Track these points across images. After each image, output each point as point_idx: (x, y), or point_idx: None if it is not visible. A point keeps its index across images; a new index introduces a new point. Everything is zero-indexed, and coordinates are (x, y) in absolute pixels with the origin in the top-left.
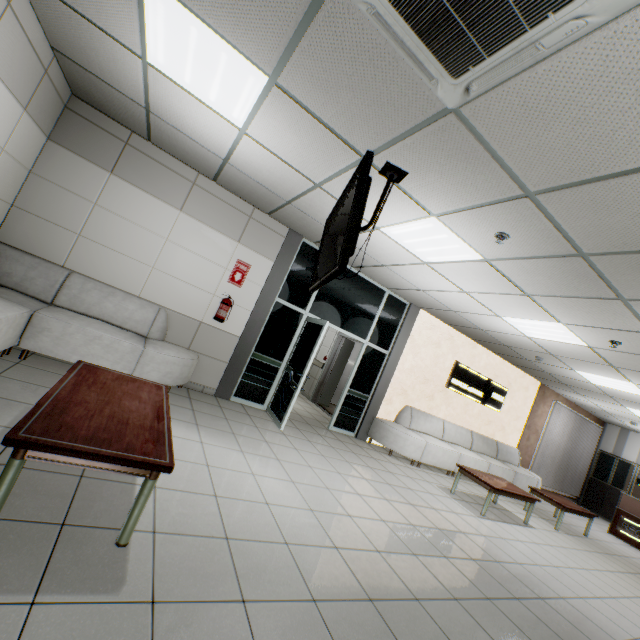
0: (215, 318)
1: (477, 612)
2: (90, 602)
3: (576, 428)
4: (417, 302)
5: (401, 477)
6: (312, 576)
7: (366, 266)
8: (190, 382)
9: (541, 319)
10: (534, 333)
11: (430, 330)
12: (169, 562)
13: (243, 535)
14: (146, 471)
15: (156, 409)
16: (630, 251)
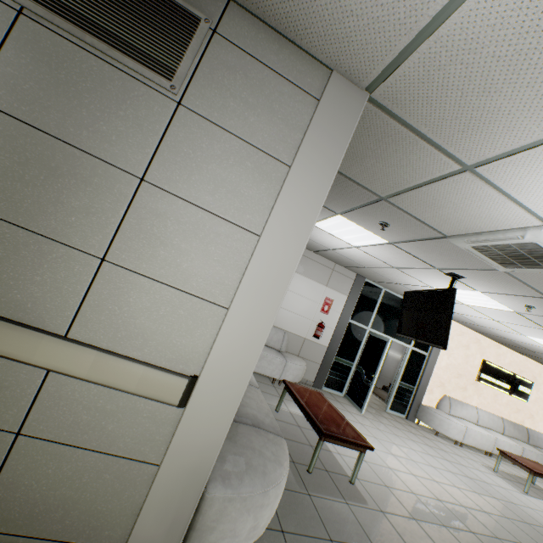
0: (314, 336)
1: None
2: (362, 506)
3: None
4: None
5: (452, 455)
6: (436, 513)
7: None
8: None
9: None
10: None
11: (460, 336)
12: (374, 494)
13: (392, 485)
14: (361, 449)
15: (335, 411)
16: None
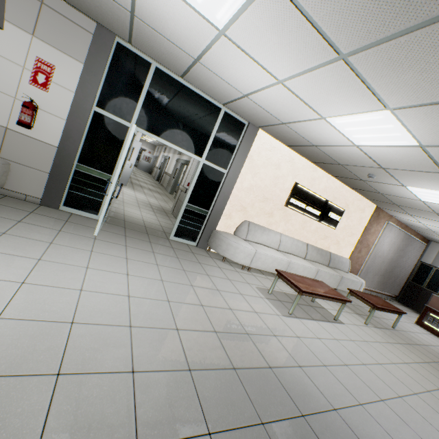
0: (17, 123)
1: None
2: None
3: (403, 244)
4: (253, 119)
5: (217, 279)
6: None
7: (188, 71)
8: (9, 190)
9: (366, 109)
10: (362, 138)
11: (270, 152)
12: None
13: None
14: None
15: None
16: None
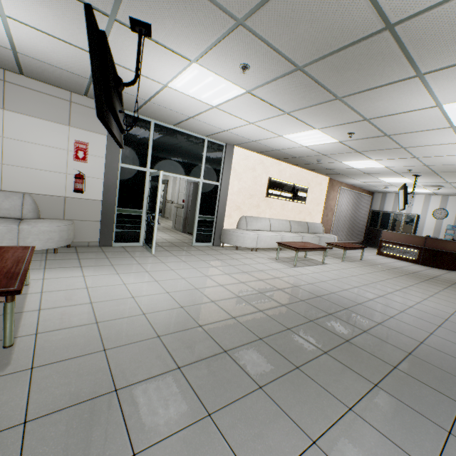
0: (74, 191)
1: (273, 313)
2: None
3: (356, 201)
4: (229, 141)
5: (242, 260)
6: (160, 325)
7: (181, 122)
8: (76, 242)
9: (304, 130)
10: (307, 142)
11: (245, 160)
12: (48, 346)
13: (110, 318)
14: (1, 298)
15: (17, 261)
16: (324, 56)
